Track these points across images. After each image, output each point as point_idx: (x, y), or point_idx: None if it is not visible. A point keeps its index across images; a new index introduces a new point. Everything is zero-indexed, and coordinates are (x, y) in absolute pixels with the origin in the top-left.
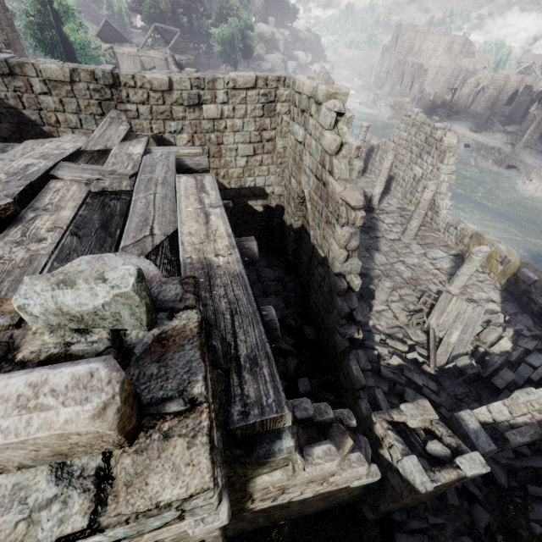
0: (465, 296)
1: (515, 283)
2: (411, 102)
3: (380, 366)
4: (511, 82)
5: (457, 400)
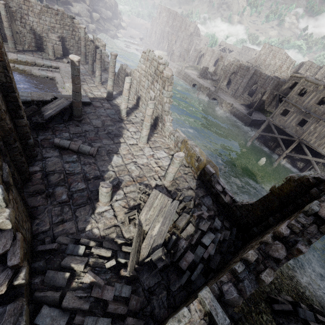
0: (174, 187)
1: (204, 174)
2: (168, 55)
3: (66, 293)
4: (215, 53)
5: (149, 294)
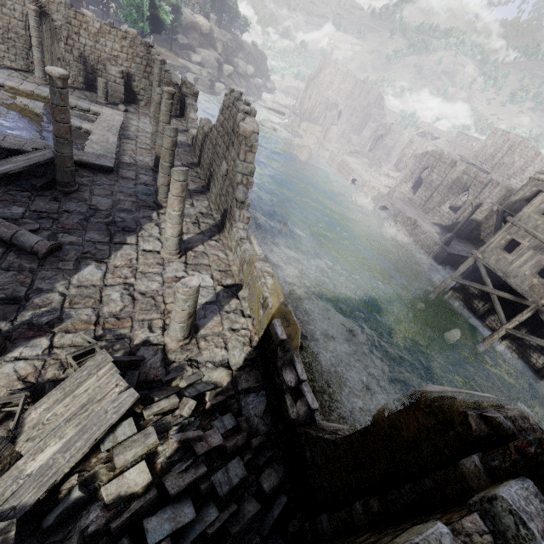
0: (185, 355)
1: (268, 339)
2: (322, 132)
3: None
4: (404, 137)
5: None
